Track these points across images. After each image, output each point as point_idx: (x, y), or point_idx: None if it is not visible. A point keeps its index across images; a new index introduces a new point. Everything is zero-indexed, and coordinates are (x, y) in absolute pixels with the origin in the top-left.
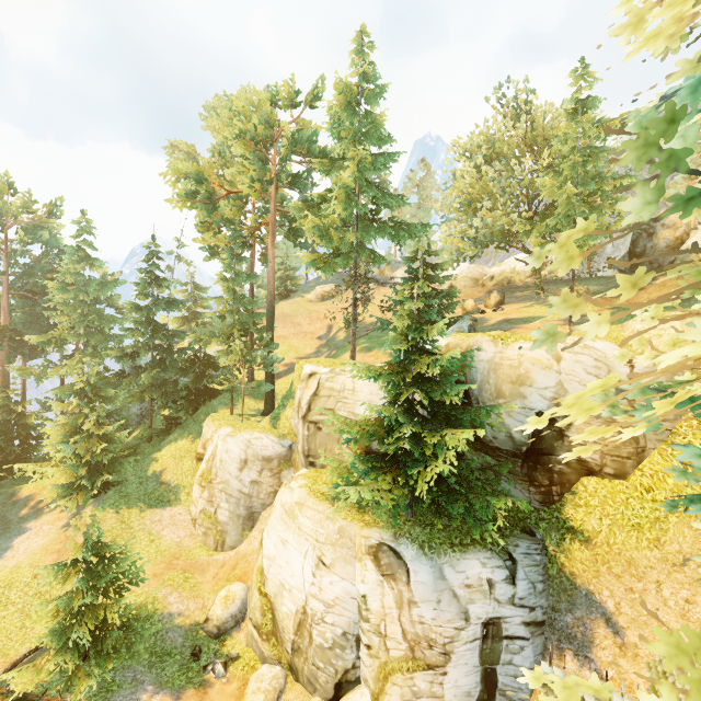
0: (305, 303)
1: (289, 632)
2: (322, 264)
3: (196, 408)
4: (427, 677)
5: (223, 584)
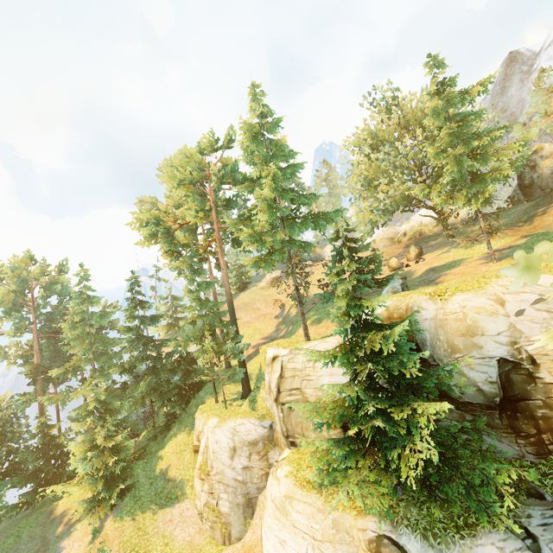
0: (259, 291)
1: None
2: (262, 263)
3: (188, 401)
4: None
5: None
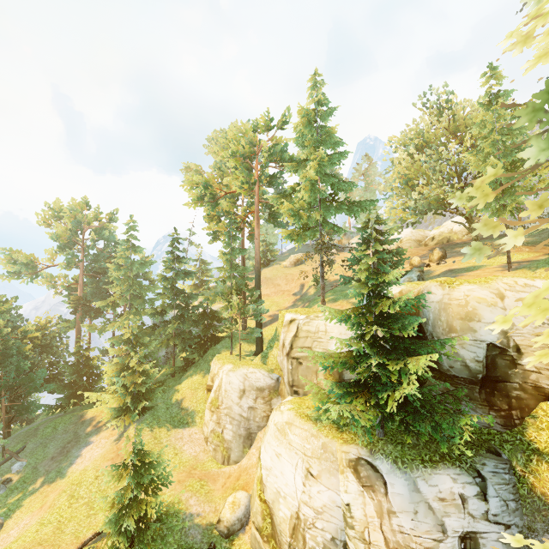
0: (281, 269)
1: (286, 535)
2: (295, 237)
3: (205, 351)
4: None
5: (230, 492)
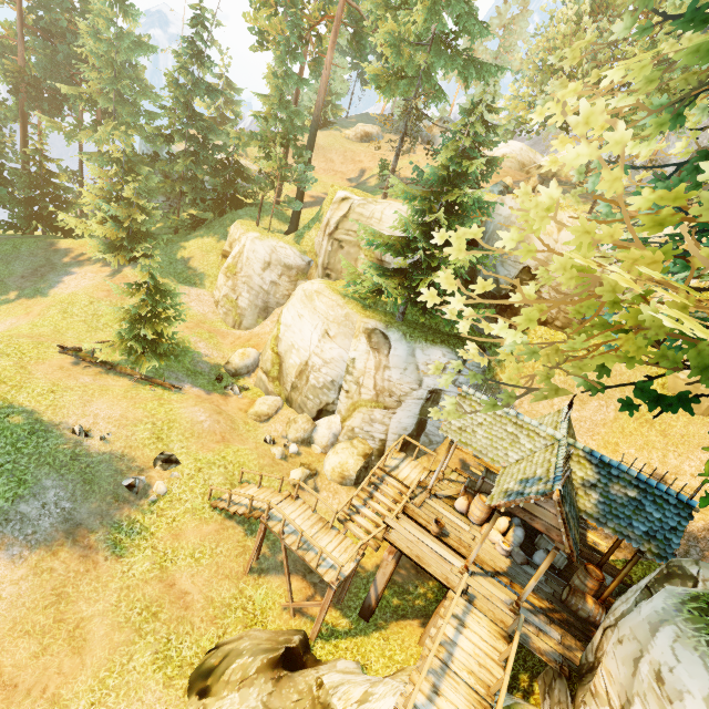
0: (341, 139)
1: (292, 376)
2: (384, 83)
3: (222, 213)
4: (382, 413)
5: (239, 348)
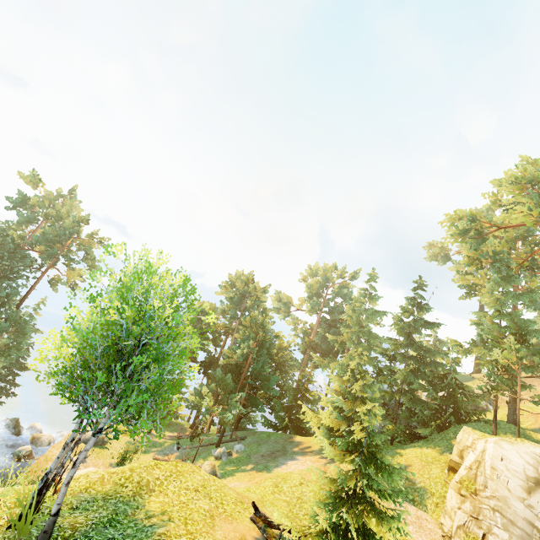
0: None
1: None
2: None
3: (441, 428)
4: None
5: None
